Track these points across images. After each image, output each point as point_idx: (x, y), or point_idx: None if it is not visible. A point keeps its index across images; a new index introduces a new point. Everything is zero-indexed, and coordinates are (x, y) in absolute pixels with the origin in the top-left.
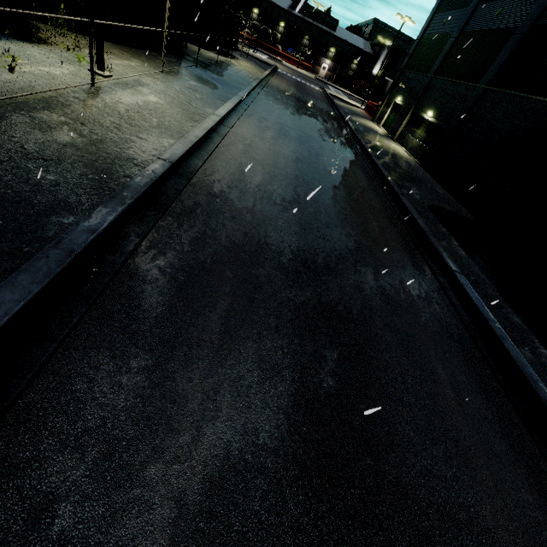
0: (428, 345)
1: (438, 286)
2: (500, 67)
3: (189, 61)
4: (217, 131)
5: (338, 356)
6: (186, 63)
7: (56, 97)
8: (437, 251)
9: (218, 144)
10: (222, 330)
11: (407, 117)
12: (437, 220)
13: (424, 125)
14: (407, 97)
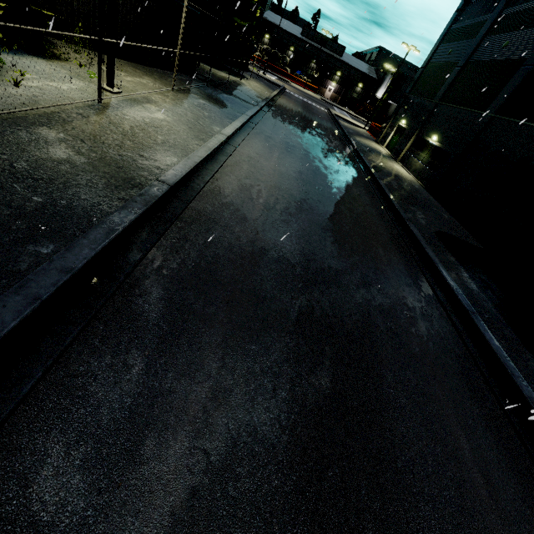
0: (448, 408)
1: (453, 328)
2: (508, 96)
3: (200, 80)
4: (222, 150)
5: (345, 429)
6: (198, 82)
7: (59, 113)
8: (449, 287)
9: (222, 163)
10: (209, 396)
11: (411, 140)
12: (444, 247)
13: (428, 148)
14: (411, 121)
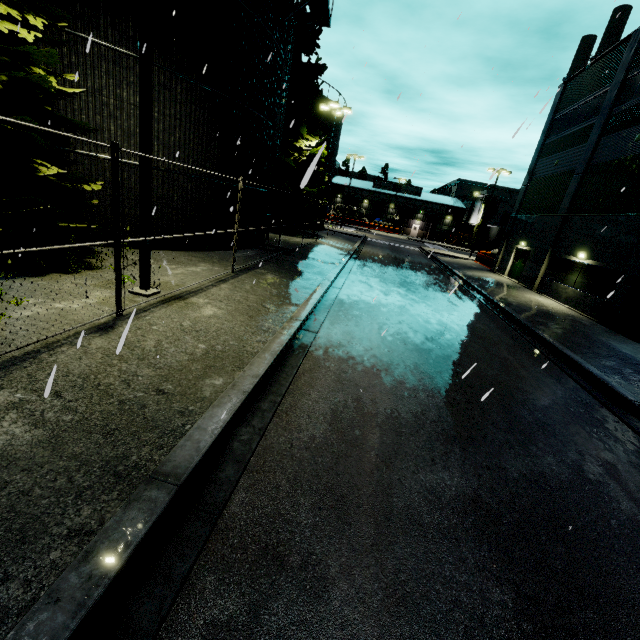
0: None
1: None
2: None
3: (270, 251)
4: (295, 344)
5: None
6: (266, 254)
7: (38, 352)
8: None
9: (295, 372)
10: None
11: (544, 263)
12: None
13: (577, 269)
14: (534, 241)
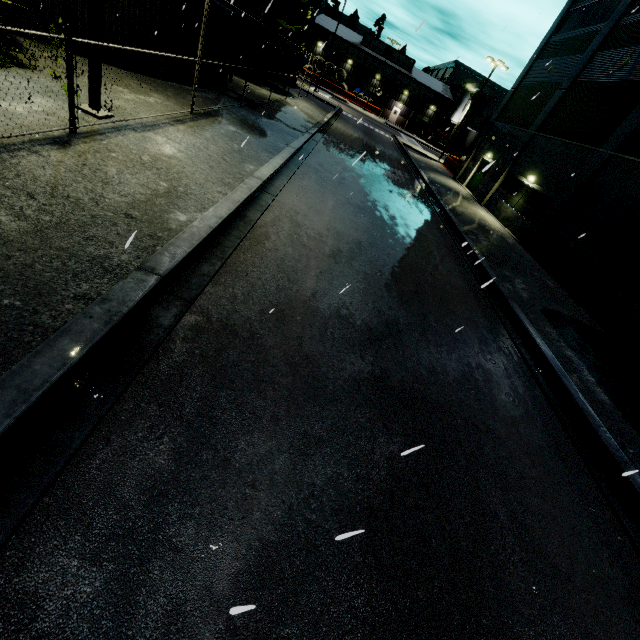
0: None
1: (599, 493)
2: (632, 129)
3: (232, 98)
4: (255, 201)
5: None
6: (228, 101)
7: None
8: (582, 413)
9: (253, 224)
10: None
11: (499, 179)
12: (557, 335)
13: (523, 191)
14: (499, 155)
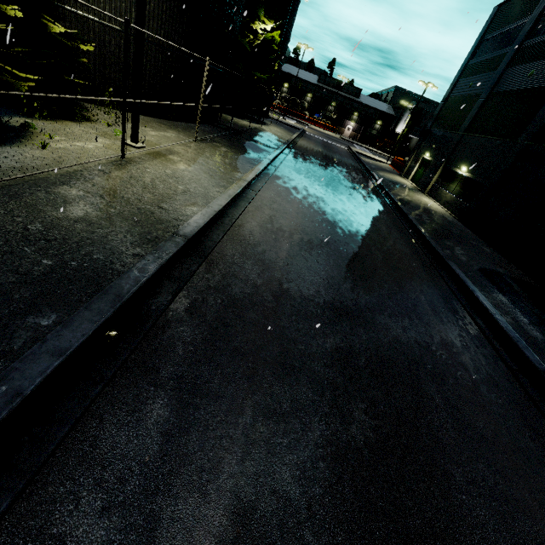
0: (544, 522)
1: (525, 395)
2: (542, 123)
3: (222, 129)
4: (243, 196)
5: None
6: (220, 131)
7: (81, 171)
8: (510, 338)
9: (243, 210)
10: (223, 523)
11: (438, 172)
12: (493, 287)
13: (458, 179)
14: (436, 153)
